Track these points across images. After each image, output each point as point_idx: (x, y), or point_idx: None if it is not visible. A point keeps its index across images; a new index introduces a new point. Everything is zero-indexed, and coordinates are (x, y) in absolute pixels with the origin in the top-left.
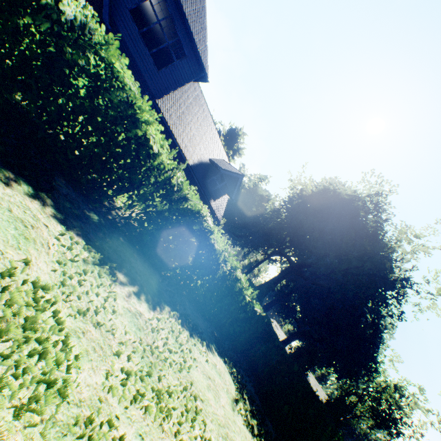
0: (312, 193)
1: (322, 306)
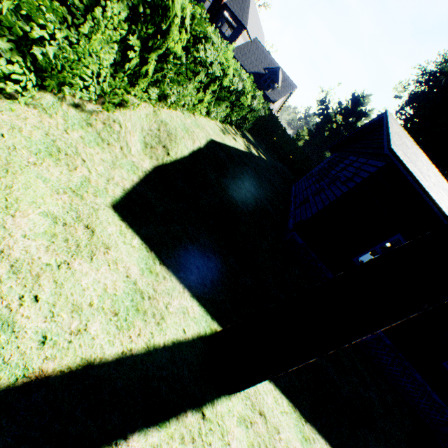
0: None
1: None
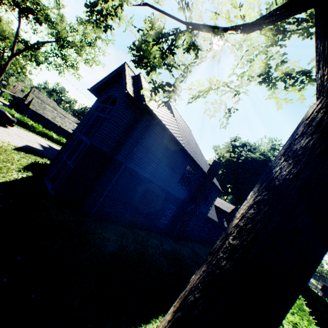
0: (236, 159)
1: None
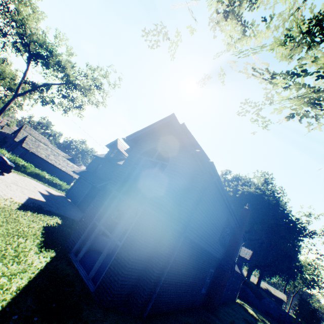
0: (233, 193)
1: (260, 247)
